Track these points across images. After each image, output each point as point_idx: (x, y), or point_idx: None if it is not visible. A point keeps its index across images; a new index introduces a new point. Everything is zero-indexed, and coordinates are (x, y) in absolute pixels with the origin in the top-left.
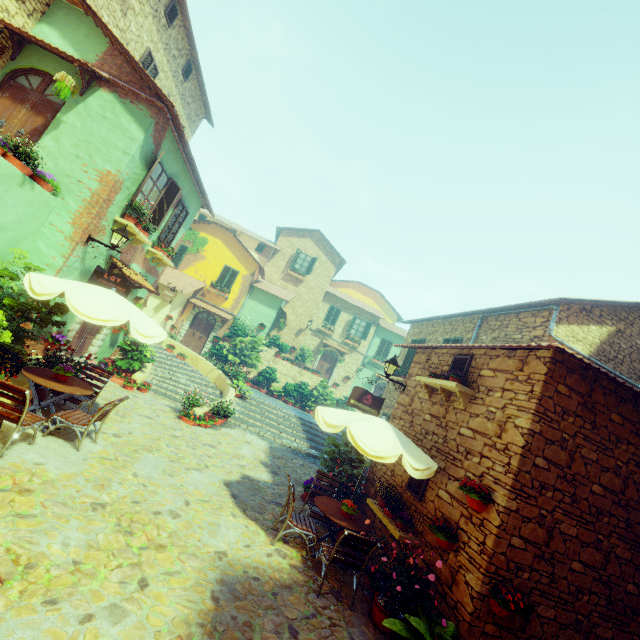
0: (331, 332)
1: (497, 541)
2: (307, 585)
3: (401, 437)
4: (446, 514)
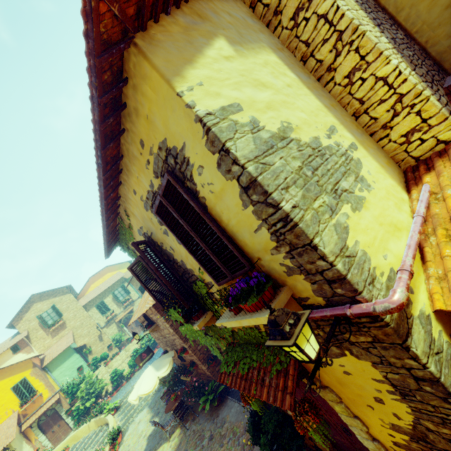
0: (113, 314)
1: (196, 355)
2: (184, 433)
3: (157, 365)
4: (189, 359)
